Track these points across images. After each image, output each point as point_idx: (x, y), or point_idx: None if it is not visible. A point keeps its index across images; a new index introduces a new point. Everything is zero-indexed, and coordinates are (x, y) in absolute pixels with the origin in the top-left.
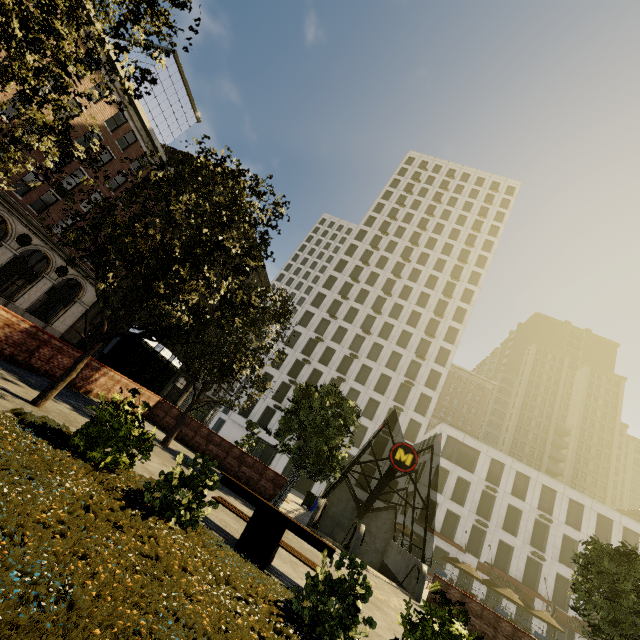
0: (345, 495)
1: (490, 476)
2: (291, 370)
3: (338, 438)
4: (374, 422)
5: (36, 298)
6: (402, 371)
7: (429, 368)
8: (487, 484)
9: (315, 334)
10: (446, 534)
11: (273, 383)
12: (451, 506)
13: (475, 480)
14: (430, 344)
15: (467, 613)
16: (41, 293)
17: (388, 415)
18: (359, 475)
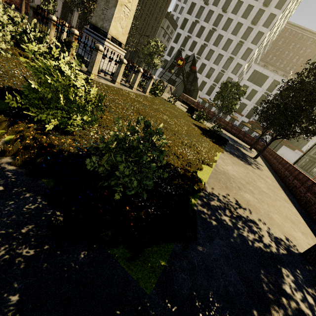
0: (183, 87)
1: (269, 88)
2: (182, 43)
3: (156, 56)
4: (218, 66)
5: (76, 21)
6: (240, 35)
7: (257, 31)
8: (266, 92)
9: (195, 18)
10: (239, 111)
11: (174, 51)
12: (244, 101)
13: (260, 90)
14: (264, 12)
15: (187, 101)
16: (77, 19)
17: (226, 62)
18: (208, 90)
